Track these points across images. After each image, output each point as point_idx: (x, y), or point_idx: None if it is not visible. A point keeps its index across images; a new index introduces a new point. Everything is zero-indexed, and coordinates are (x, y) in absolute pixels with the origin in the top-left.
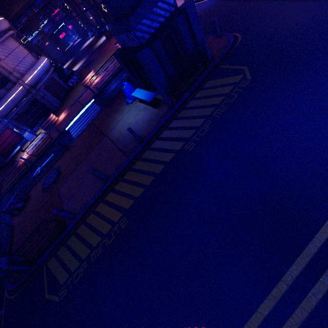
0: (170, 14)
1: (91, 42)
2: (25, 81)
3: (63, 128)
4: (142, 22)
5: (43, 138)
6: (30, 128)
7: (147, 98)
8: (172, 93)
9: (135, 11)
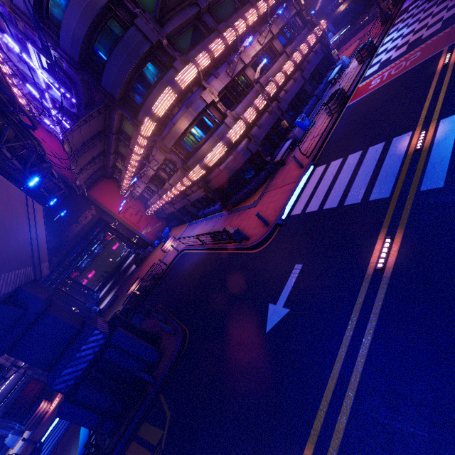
0: (101, 346)
1: (130, 263)
2: (22, 363)
3: (41, 437)
4: (62, 374)
5: (22, 447)
6: (20, 421)
7: (80, 449)
8: (98, 452)
9: (54, 367)
